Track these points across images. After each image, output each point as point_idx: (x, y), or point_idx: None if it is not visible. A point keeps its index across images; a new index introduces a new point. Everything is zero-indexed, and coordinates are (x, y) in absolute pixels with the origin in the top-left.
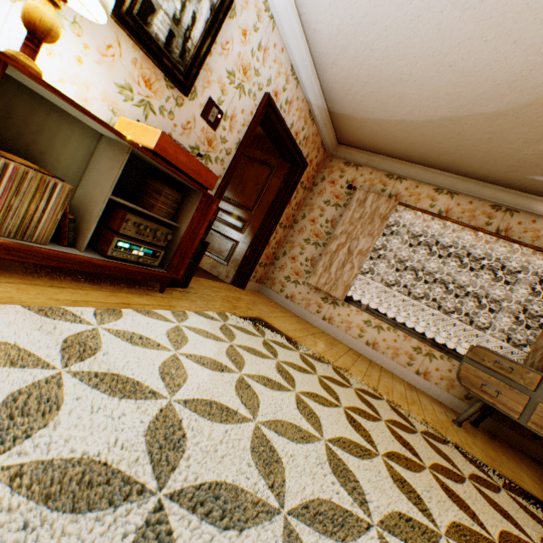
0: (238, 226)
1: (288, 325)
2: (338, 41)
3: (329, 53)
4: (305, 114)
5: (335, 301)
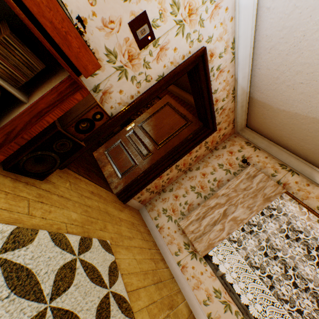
0: (143, 152)
1: (134, 262)
2: (289, 21)
3: (273, 36)
4: (230, 88)
5: (195, 252)
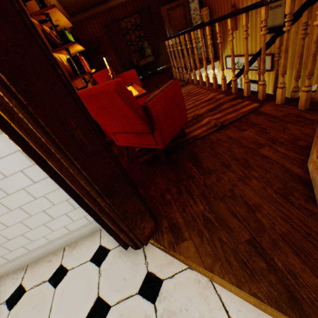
0: None
1: None
2: None
3: None
4: None
5: None
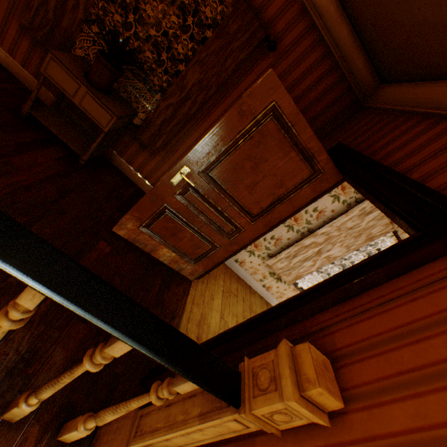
0: (226, 230)
1: None
2: None
3: None
4: None
5: (280, 278)
